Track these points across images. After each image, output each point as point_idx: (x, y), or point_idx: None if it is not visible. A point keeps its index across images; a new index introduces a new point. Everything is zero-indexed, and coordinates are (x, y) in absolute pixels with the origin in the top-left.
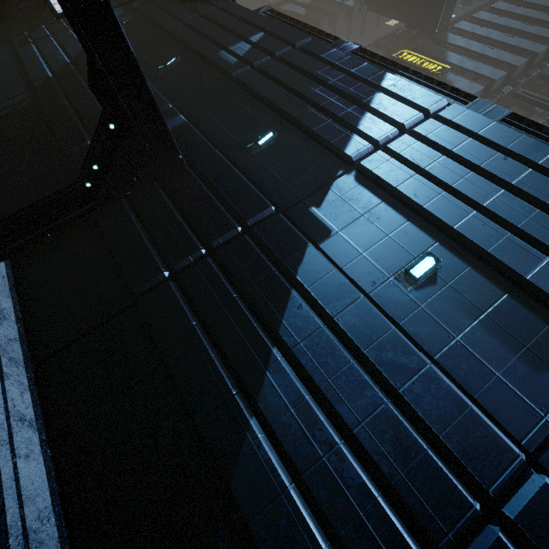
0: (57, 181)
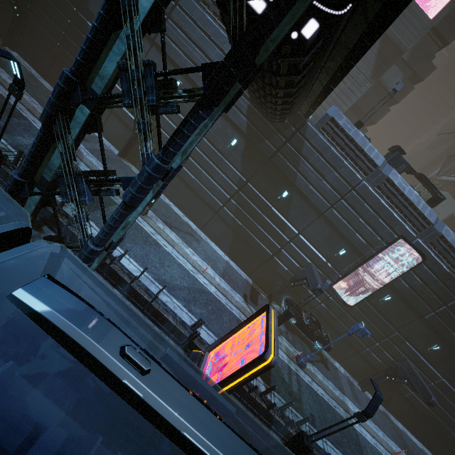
0: (3, 11)
